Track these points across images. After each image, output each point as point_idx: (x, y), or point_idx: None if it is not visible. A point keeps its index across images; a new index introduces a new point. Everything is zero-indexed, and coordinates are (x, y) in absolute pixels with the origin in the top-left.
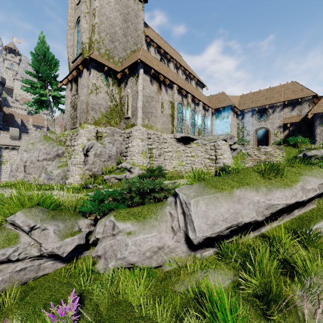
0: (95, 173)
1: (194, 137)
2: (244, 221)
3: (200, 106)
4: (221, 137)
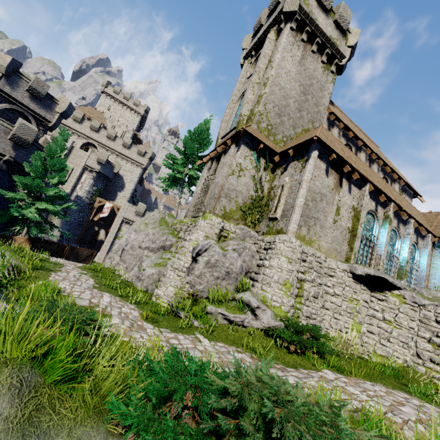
0: (197, 292)
1: (396, 282)
2: None
3: (409, 226)
4: None
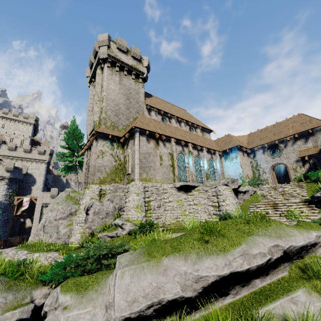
0: (94, 230)
1: (194, 184)
2: (166, 298)
3: (204, 152)
4: (222, 181)
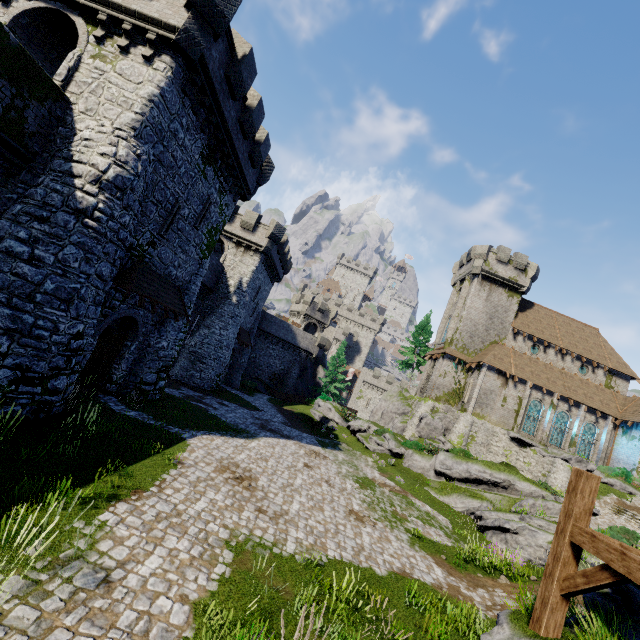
0: (422, 436)
1: (532, 442)
2: (453, 470)
3: (580, 410)
4: (564, 454)
